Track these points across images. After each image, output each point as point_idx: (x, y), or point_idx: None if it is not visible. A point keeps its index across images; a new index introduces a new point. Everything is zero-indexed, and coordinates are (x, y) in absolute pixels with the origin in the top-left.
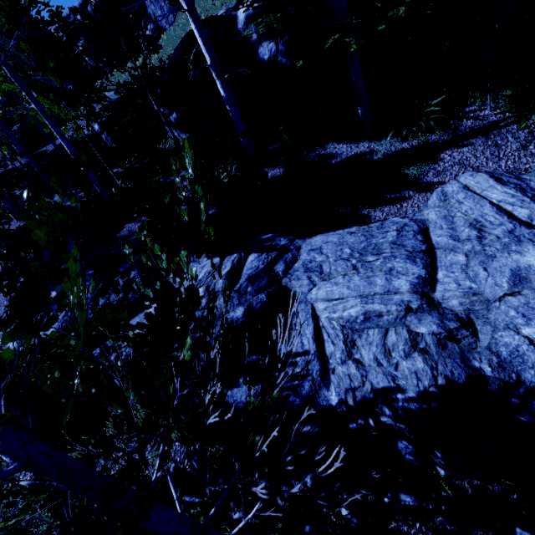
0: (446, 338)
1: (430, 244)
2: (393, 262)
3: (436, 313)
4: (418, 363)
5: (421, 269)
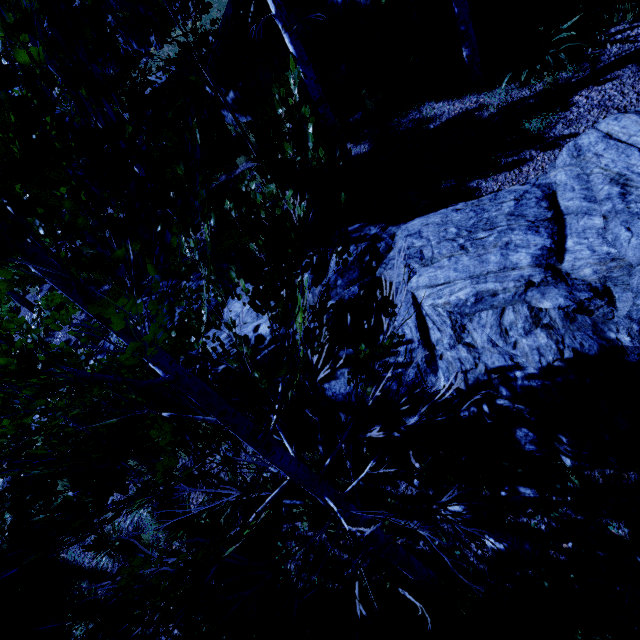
0: (576, 311)
1: (558, 211)
2: (510, 236)
3: (564, 285)
4: (540, 339)
5: (546, 239)
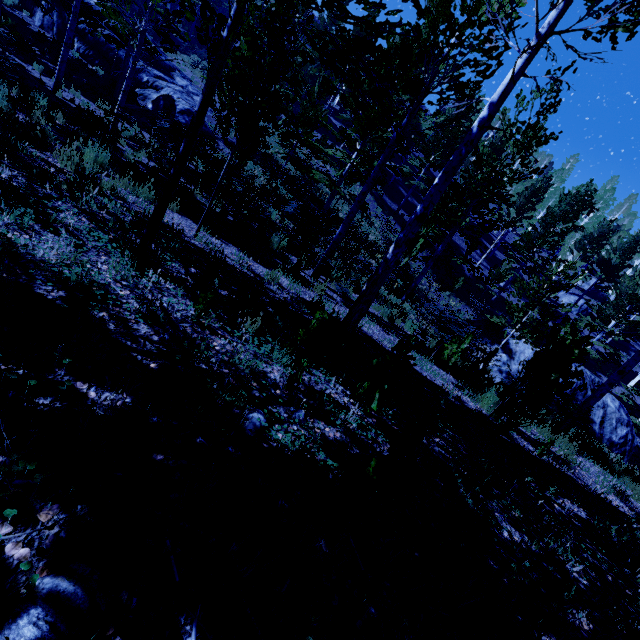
0: None
1: None
2: None
3: None
4: None
5: None
